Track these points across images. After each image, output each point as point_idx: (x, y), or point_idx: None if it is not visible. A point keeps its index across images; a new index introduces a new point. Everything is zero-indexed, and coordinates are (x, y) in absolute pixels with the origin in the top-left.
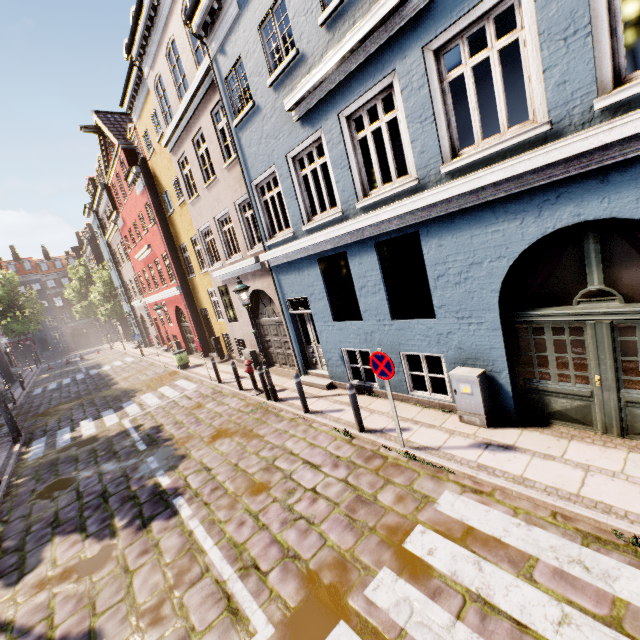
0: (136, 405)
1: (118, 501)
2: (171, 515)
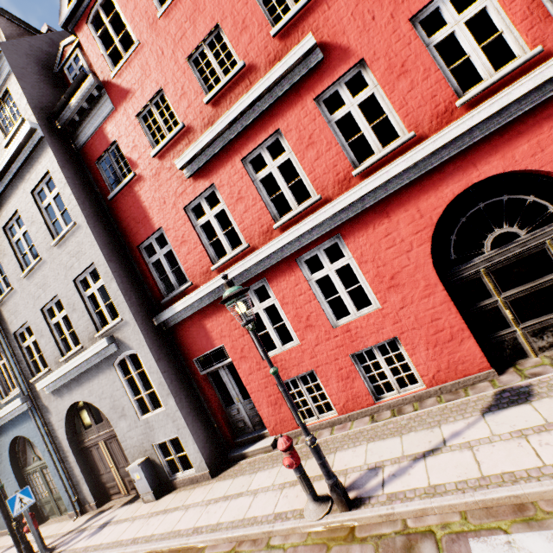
0: None
1: None
2: None
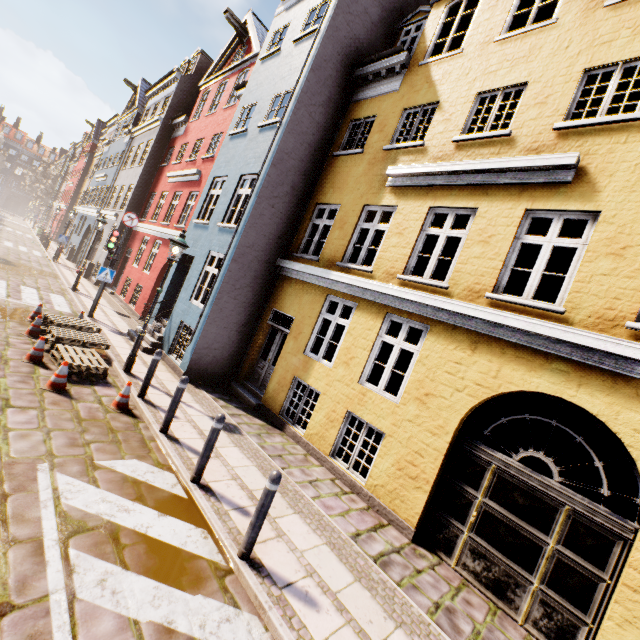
0: (2, 226)
1: None
2: None
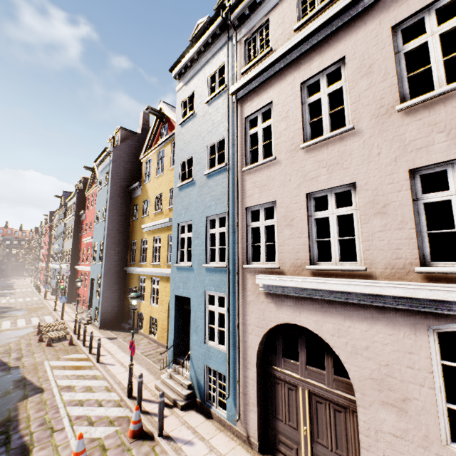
0: (14, 290)
1: (0, 296)
2: (6, 296)
